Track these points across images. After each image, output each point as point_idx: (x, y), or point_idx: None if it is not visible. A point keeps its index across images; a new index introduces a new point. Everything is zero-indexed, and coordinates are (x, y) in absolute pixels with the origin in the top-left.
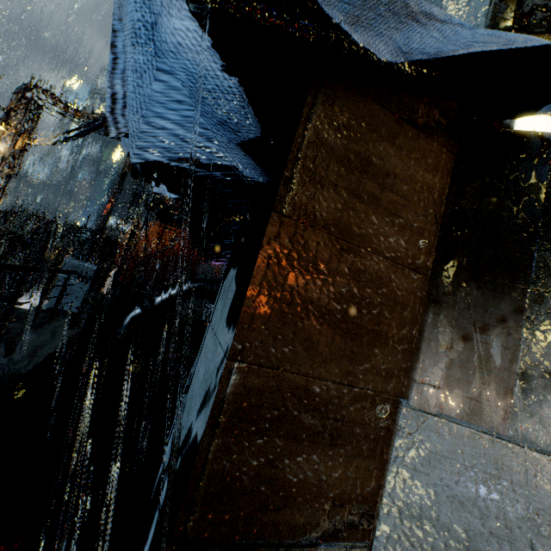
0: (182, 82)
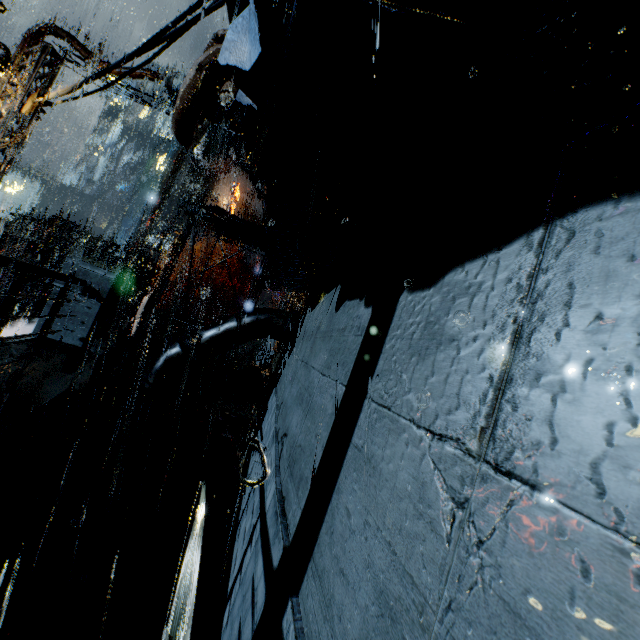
0: None
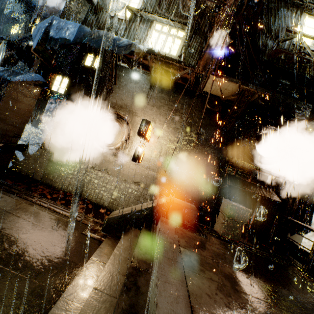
0: None
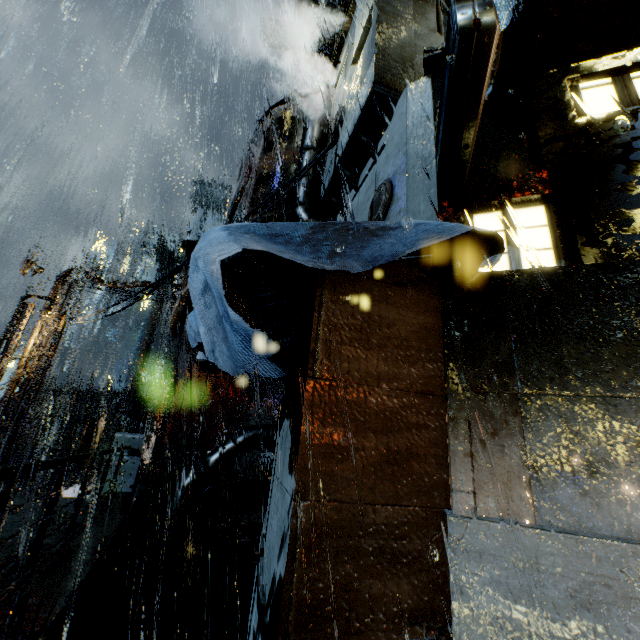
0: (241, 333)
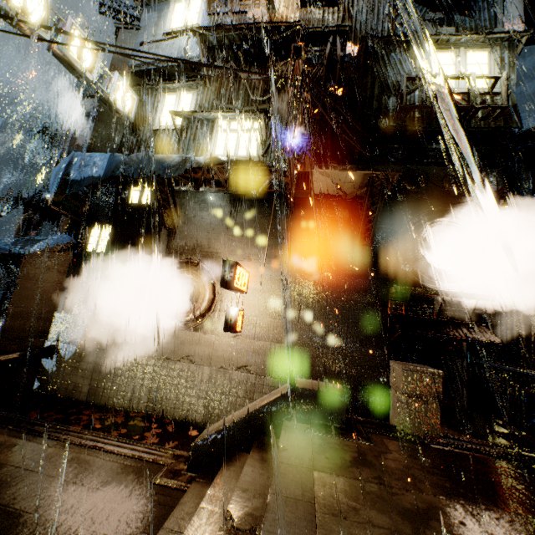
0: None
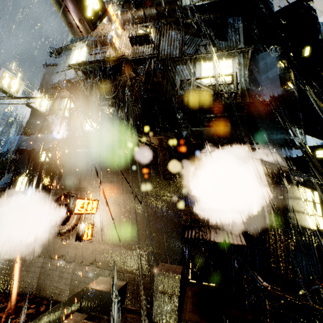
0: None
